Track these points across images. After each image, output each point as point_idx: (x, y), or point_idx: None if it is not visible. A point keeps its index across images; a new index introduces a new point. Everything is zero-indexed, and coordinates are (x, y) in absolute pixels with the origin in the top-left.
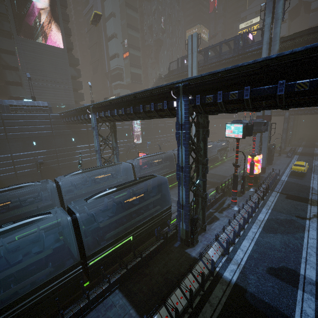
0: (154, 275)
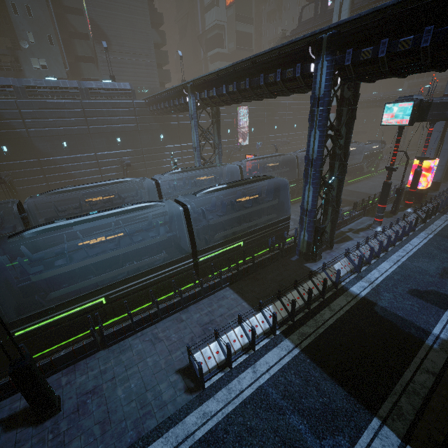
0: (267, 280)
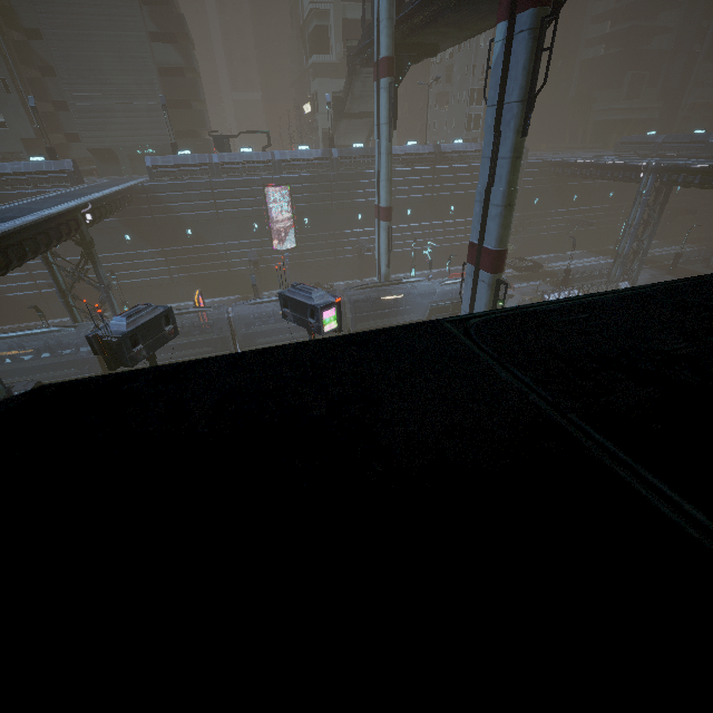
0: None
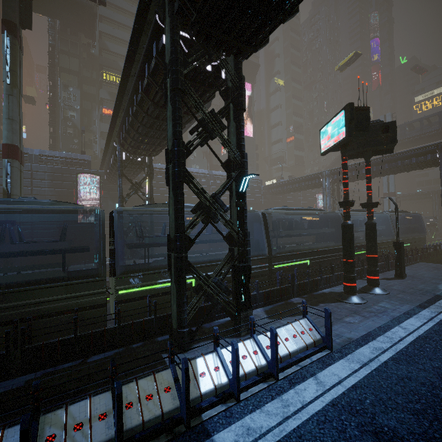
0: None
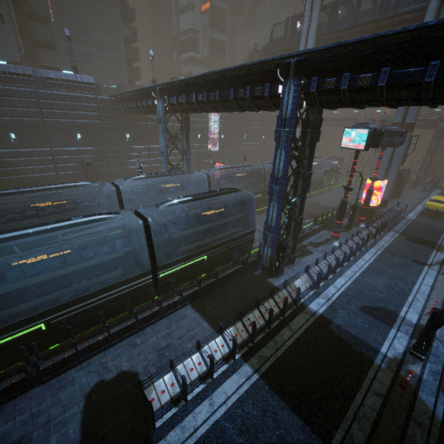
0: (229, 297)
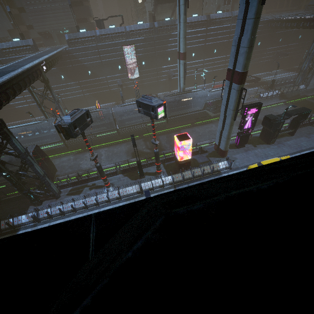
0: (3, 211)
